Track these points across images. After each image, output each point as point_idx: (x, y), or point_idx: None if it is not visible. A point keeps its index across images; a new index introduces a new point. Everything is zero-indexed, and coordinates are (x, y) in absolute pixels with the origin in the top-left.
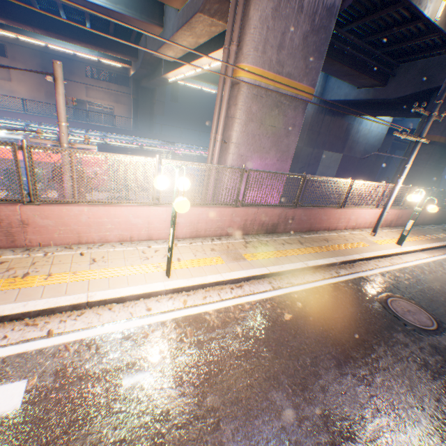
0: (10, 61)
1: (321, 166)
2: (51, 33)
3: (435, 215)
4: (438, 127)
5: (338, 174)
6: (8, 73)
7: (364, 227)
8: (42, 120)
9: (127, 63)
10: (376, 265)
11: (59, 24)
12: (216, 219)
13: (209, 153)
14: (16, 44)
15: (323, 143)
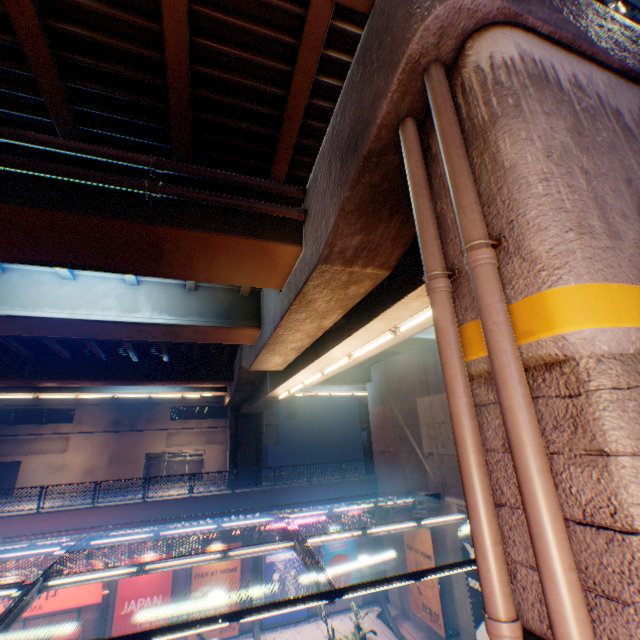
0: (75, 425)
1: None
2: (114, 380)
3: None
4: None
5: None
6: (67, 440)
7: None
8: (62, 516)
9: (221, 389)
10: None
11: (127, 367)
12: None
13: None
14: (89, 402)
15: None
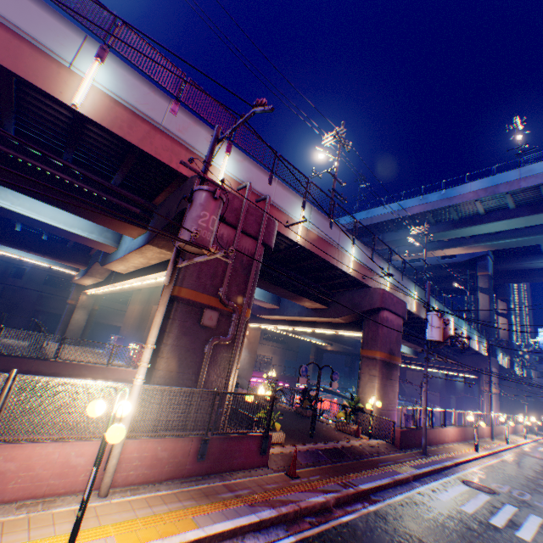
0: None
1: (450, 403)
2: (335, 342)
3: (527, 426)
4: (509, 391)
5: (455, 406)
6: None
7: (520, 431)
8: (321, 382)
9: (331, 344)
10: (540, 440)
11: (337, 338)
12: (509, 428)
13: (484, 408)
14: None
15: (449, 391)
